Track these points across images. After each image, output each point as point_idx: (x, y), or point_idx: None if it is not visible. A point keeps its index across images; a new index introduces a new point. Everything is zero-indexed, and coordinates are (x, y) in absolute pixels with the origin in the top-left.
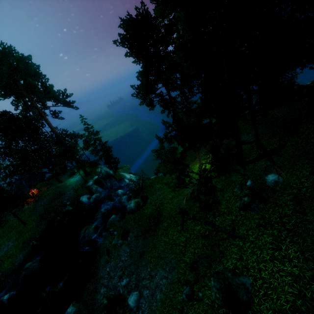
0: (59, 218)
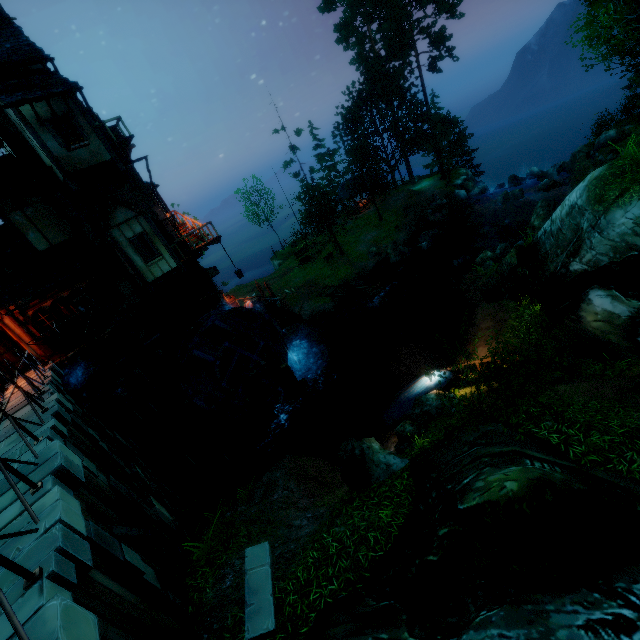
0: (431, 210)
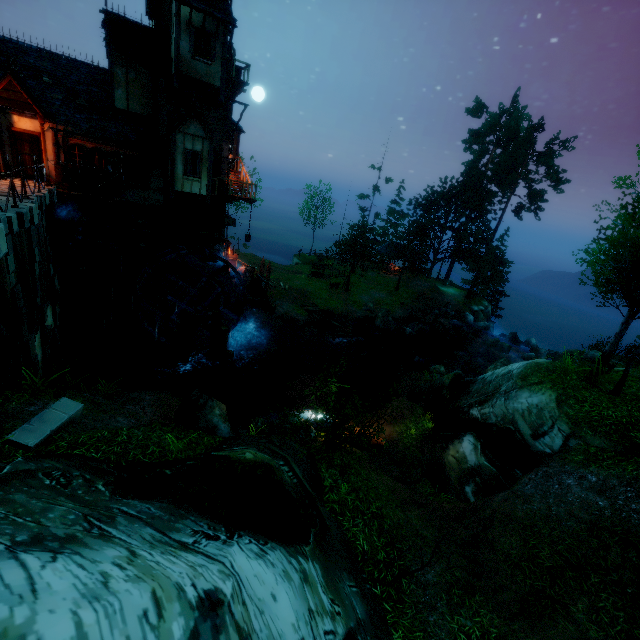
0: (438, 312)
